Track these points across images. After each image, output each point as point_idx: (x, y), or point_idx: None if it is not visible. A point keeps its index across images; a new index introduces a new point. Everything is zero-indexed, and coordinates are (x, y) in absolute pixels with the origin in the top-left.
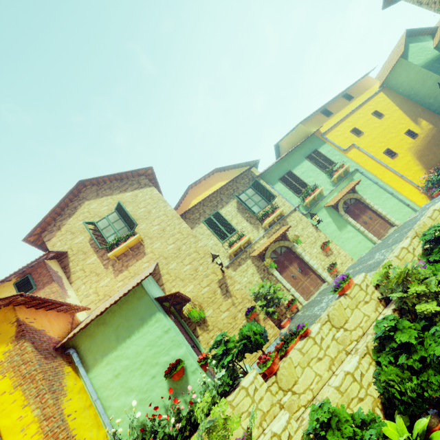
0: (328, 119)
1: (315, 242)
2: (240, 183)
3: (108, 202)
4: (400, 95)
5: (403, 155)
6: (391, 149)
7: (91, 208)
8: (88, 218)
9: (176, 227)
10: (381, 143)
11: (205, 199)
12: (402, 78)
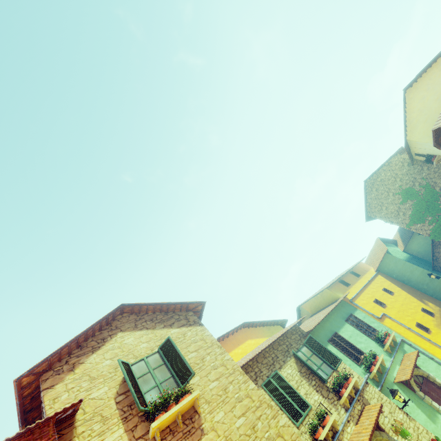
0: (349, 289)
1: (419, 438)
2: (292, 339)
3: (148, 337)
4: (395, 279)
5: (435, 331)
6: (420, 323)
7: (125, 343)
8: (119, 356)
9: (241, 386)
10: (407, 316)
11: (261, 351)
12: (392, 267)
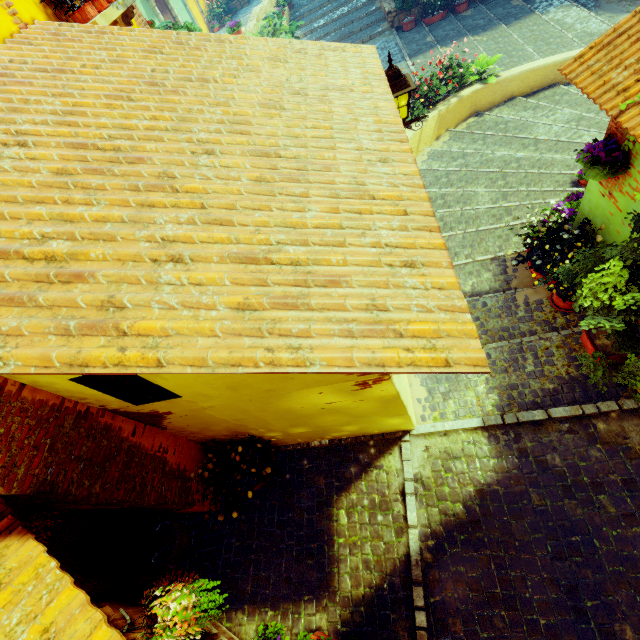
0: None
1: None
2: None
3: None
4: None
5: None
6: None
7: None
8: None
9: None
10: None
11: None
12: None
